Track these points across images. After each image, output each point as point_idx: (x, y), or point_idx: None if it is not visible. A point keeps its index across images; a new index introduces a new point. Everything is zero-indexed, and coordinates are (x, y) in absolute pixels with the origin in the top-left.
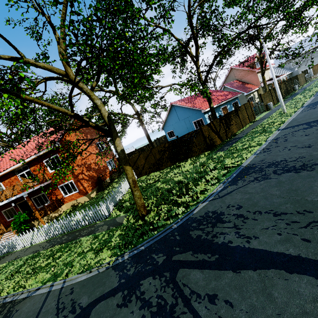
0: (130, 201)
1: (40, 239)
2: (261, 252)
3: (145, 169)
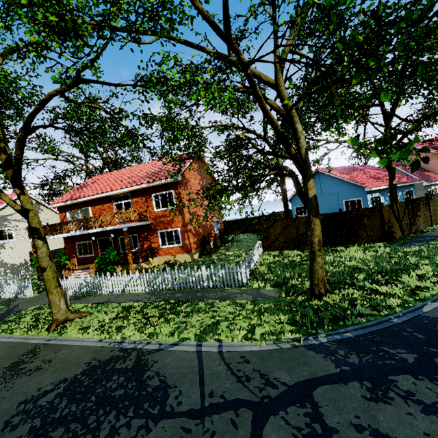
0: (278, 274)
1: (138, 288)
2: None
3: (278, 243)
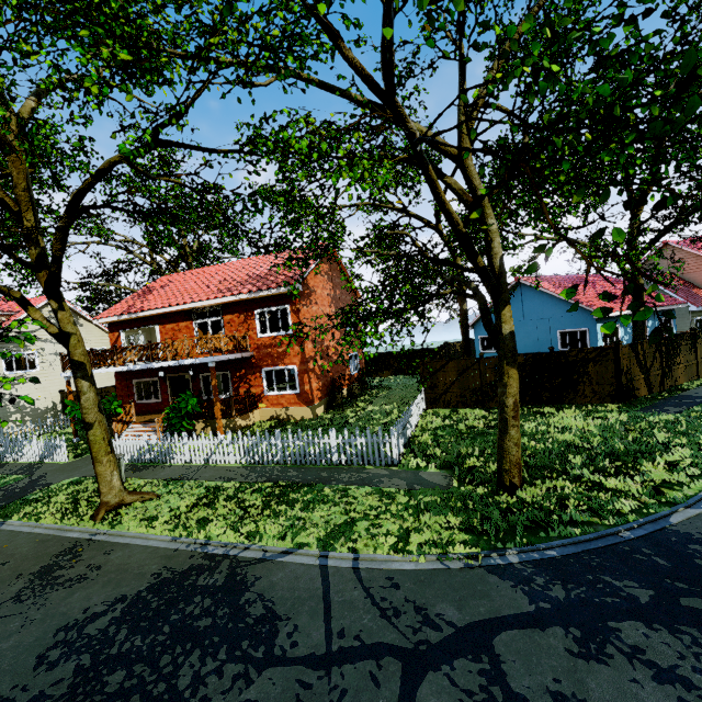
0: (449, 449)
1: (230, 459)
2: None
3: (450, 396)
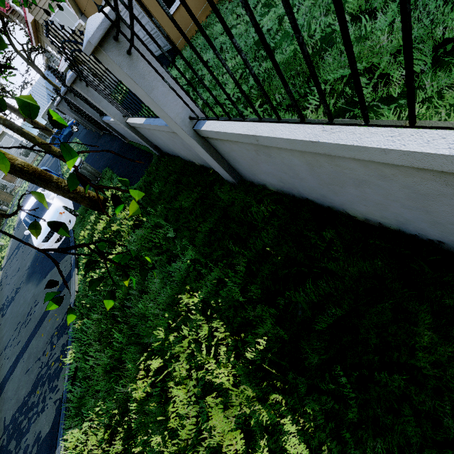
0: None
1: None
2: (1, 385)
3: None
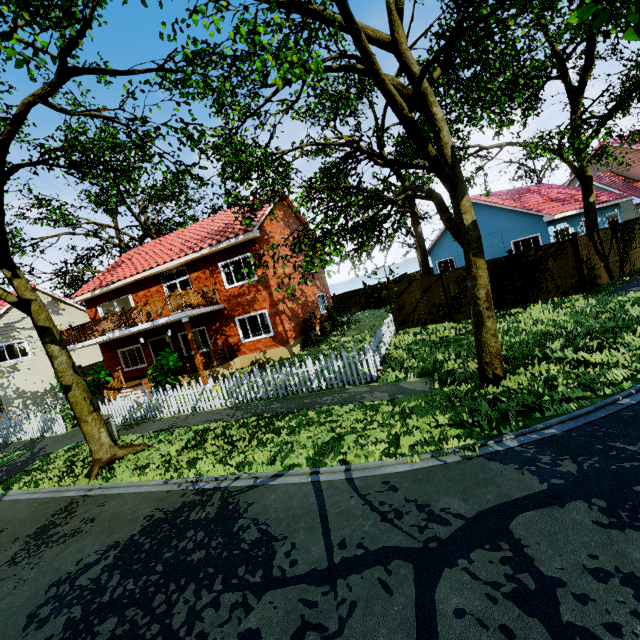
0: (425, 358)
1: (215, 403)
2: None
3: (418, 314)
